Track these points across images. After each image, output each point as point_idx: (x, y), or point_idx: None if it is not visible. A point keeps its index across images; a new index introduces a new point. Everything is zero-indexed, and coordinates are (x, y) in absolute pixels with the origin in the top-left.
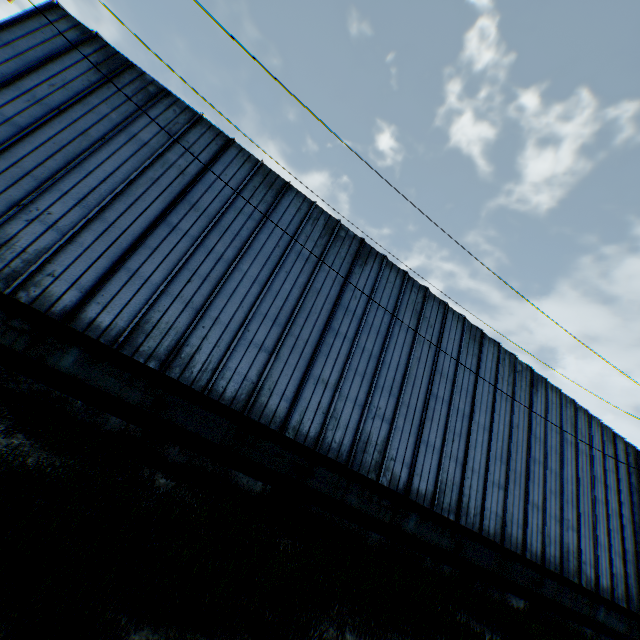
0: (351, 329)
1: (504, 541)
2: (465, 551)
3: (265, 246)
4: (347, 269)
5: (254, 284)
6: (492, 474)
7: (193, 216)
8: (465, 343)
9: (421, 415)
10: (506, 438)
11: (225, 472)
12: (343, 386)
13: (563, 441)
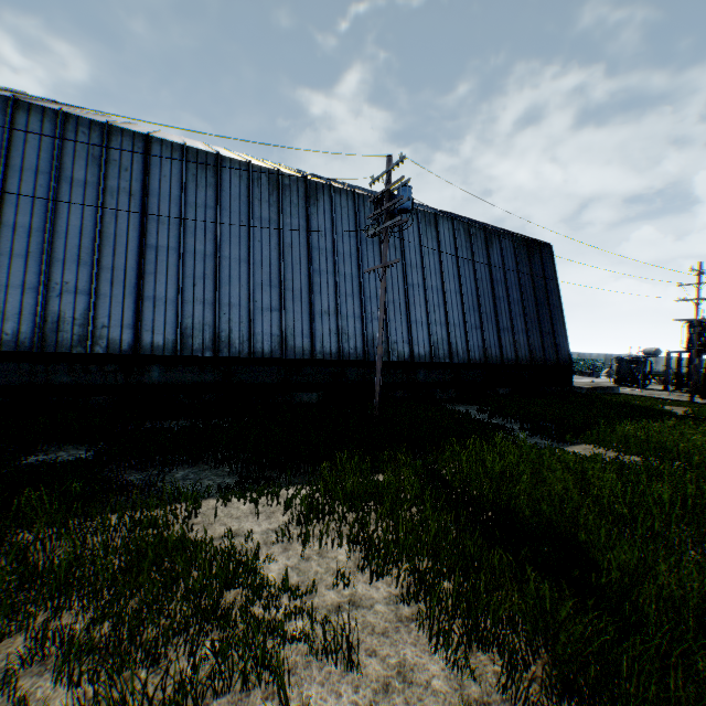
0: None
1: (283, 354)
2: (238, 377)
3: None
4: None
5: None
6: (260, 301)
7: None
8: (191, 176)
9: (137, 273)
10: (276, 262)
11: None
12: None
13: (362, 242)
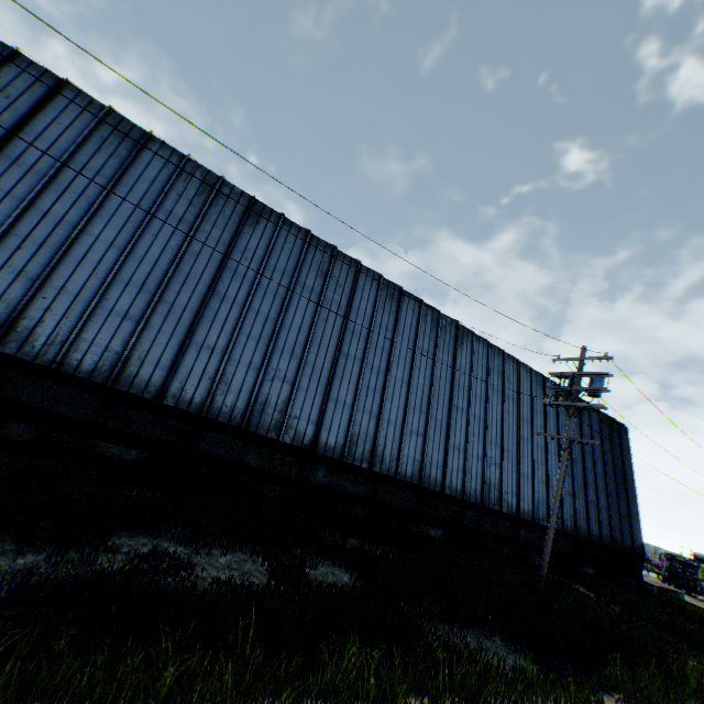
0: (241, 293)
1: (422, 482)
2: (381, 495)
3: (123, 206)
4: (234, 229)
5: (111, 249)
6: (411, 424)
7: (18, 173)
8: (381, 301)
9: (329, 374)
10: (427, 390)
11: (89, 444)
12: (234, 351)
13: (490, 388)
